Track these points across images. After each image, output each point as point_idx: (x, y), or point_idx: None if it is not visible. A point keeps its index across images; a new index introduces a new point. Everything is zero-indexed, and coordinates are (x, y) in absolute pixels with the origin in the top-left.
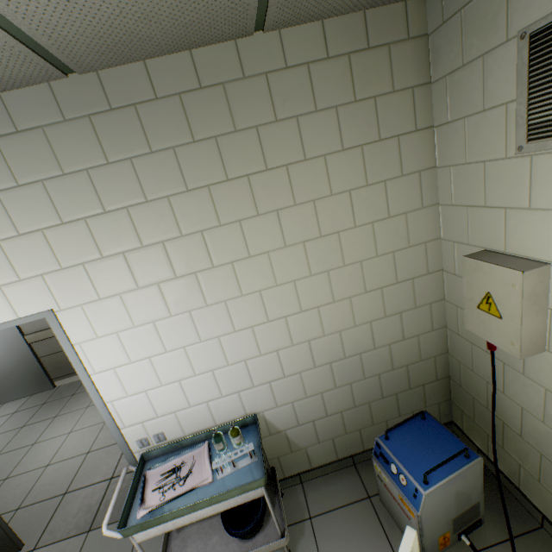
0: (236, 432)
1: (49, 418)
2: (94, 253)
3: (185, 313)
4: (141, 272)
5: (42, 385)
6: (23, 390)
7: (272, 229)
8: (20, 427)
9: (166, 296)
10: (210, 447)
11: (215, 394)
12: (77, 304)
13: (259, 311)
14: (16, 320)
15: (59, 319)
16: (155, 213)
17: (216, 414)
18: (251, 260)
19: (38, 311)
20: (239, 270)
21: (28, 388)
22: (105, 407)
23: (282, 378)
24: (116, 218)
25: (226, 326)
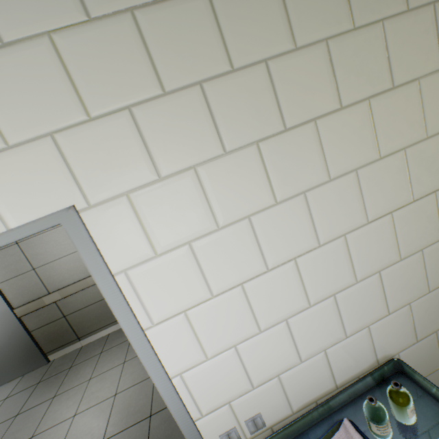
0: (407, 396)
1: (46, 400)
2: (148, 84)
3: (296, 196)
4: (230, 121)
5: (35, 362)
6: (14, 370)
7: (424, 38)
8: (13, 416)
9: (268, 166)
10: (360, 430)
11: (335, 335)
12: (118, 193)
13: (400, 185)
14: (3, 234)
15: (85, 226)
16: (254, 3)
17: (336, 368)
18: (394, 95)
19: (45, 213)
20: (376, 113)
21: (20, 367)
22: (170, 386)
23: (425, 294)
24: (186, 12)
25: (355, 215)
